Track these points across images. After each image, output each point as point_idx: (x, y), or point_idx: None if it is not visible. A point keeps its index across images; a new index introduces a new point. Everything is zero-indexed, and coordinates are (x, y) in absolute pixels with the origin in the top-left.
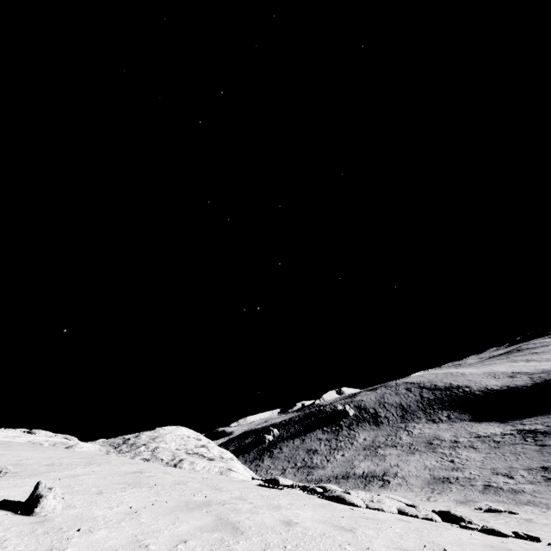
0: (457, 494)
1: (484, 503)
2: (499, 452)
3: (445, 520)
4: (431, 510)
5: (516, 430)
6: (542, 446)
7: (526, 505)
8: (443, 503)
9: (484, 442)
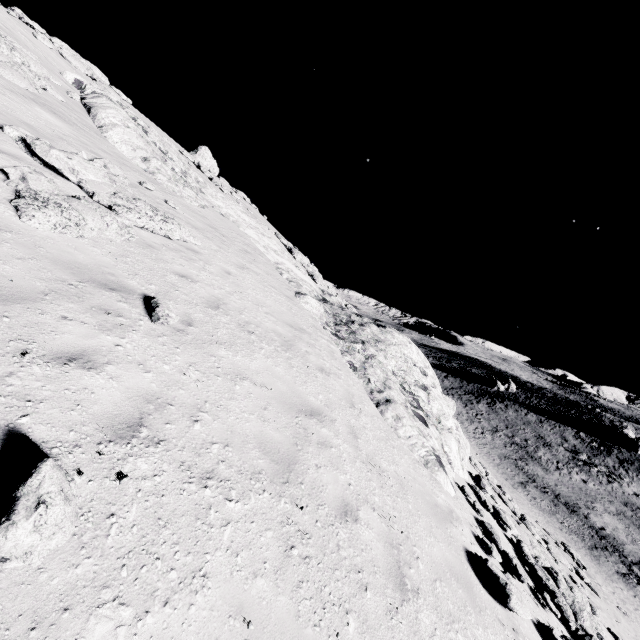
0: None
1: None
2: None
3: None
4: None
5: None
6: None
7: None
8: None
9: None
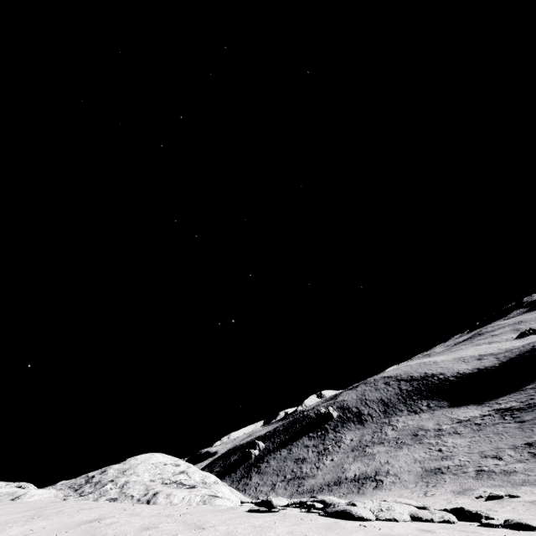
0: (452, 484)
1: (481, 490)
2: (483, 434)
3: (460, 519)
4: (443, 510)
5: (494, 410)
6: (521, 422)
7: (523, 486)
8: (441, 496)
9: (466, 427)
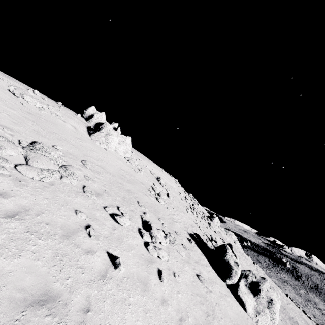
0: None
1: None
2: None
3: None
4: None
5: None
6: None
7: None
8: None
9: None
